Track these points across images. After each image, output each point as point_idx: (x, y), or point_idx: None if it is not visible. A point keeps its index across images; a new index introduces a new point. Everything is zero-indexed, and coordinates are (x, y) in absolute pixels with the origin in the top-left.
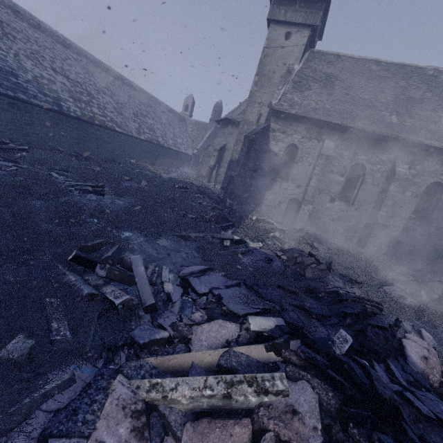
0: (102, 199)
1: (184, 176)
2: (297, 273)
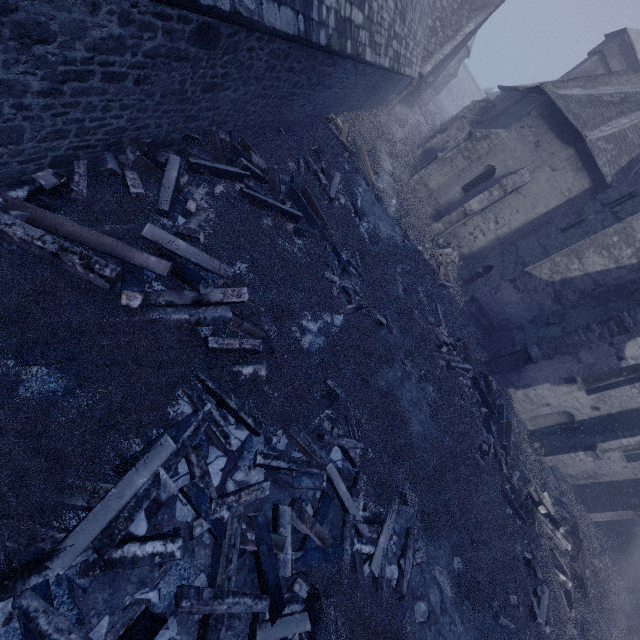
0: (425, 587)
1: (407, 194)
2: None
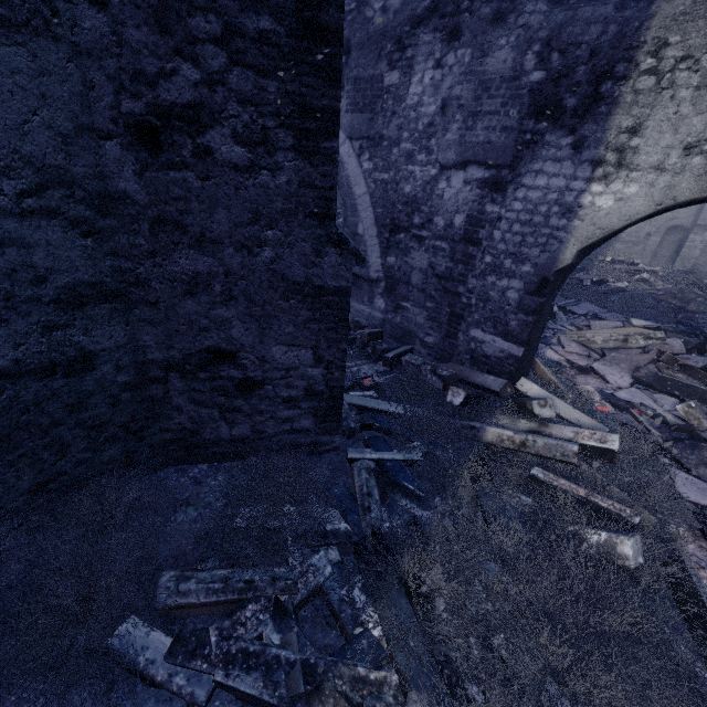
0: None
1: None
2: (674, 308)
